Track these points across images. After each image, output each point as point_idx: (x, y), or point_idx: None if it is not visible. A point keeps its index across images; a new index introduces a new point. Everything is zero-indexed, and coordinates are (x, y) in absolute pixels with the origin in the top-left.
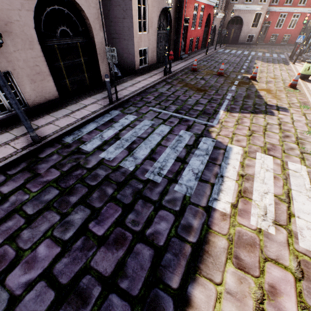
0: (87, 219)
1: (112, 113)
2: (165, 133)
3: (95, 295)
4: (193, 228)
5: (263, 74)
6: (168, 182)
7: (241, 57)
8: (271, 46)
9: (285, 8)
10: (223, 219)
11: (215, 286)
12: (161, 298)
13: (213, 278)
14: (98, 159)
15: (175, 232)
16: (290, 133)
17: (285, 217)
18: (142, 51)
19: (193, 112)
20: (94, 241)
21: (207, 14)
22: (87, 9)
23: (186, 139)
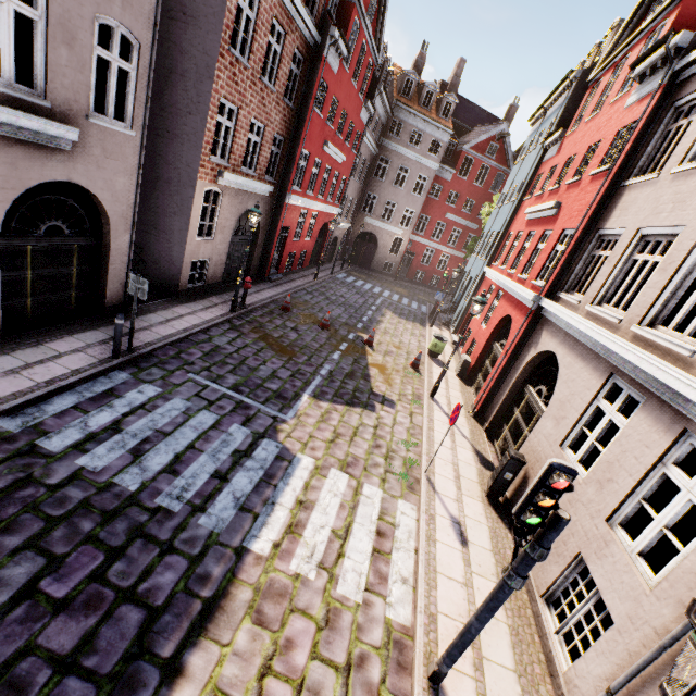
0: (38, 573)
1: (113, 378)
2: (207, 428)
3: (42, 681)
4: (212, 578)
5: (386, 336)
6: (192, 511)
7: (367, 298)
8: (416, 286)
9: (433, 242)
10: (256, 564)
11: (222, 648)
12: (143, 671)
13: (221, 639)
14: (74, 468)
15: (185, 585)
16: (383, 442)
17: (333, 558)
18: (197, 262)
19: (262, 392)
20: (47, 607)
21: (322, 223)
22: (112, 205)
23: (238, 441)
